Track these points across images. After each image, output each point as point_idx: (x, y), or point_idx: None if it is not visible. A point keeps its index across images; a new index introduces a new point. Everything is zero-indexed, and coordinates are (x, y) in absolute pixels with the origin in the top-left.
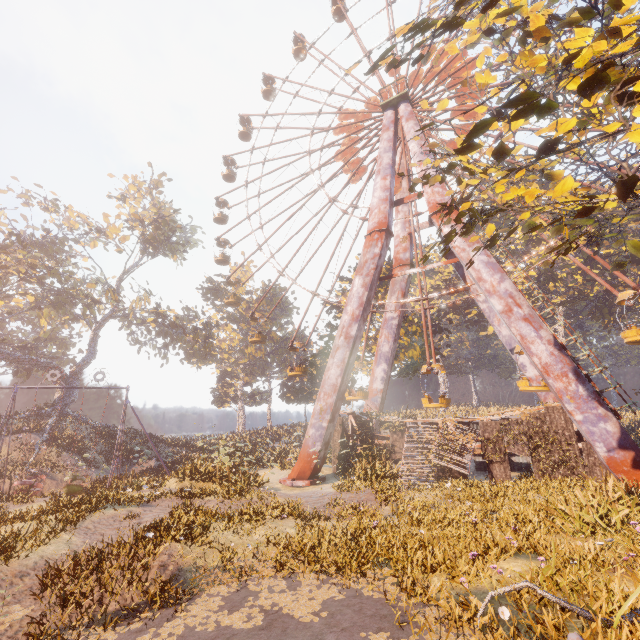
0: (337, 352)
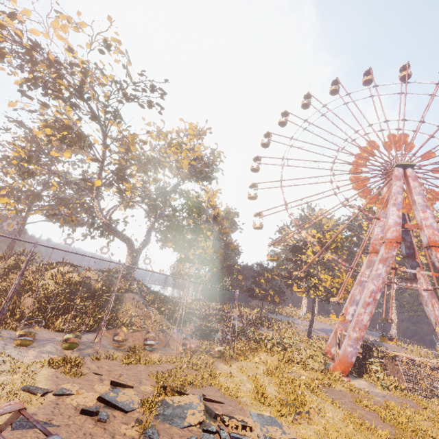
0: (368, 306)
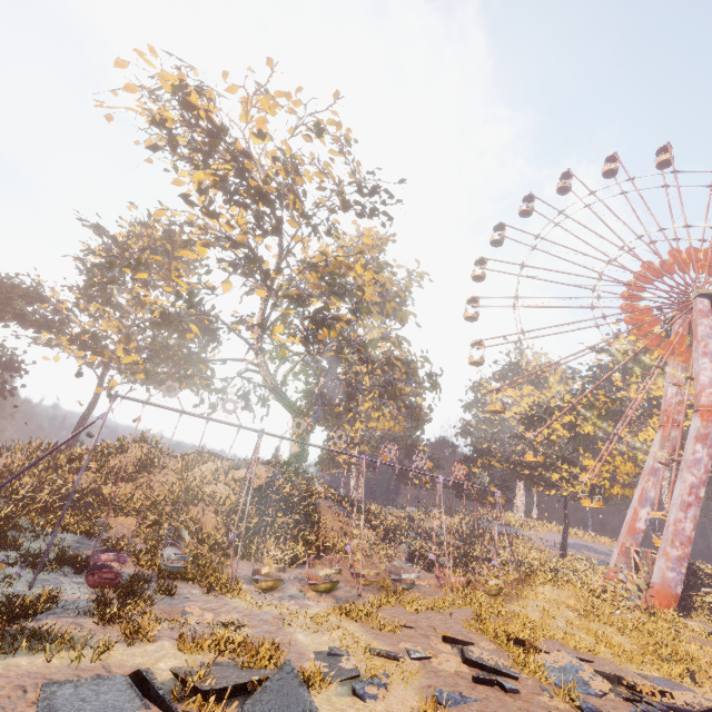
0: (690, 508)
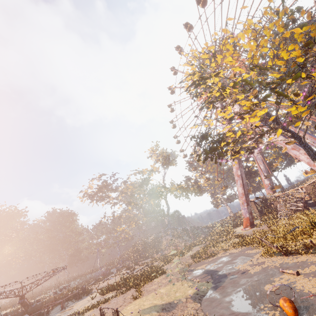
0: (237, 182)
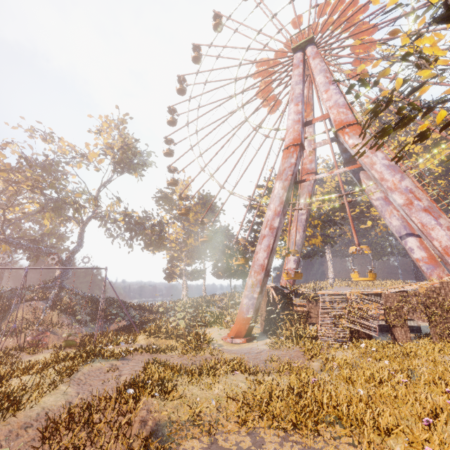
0: (263, 240)
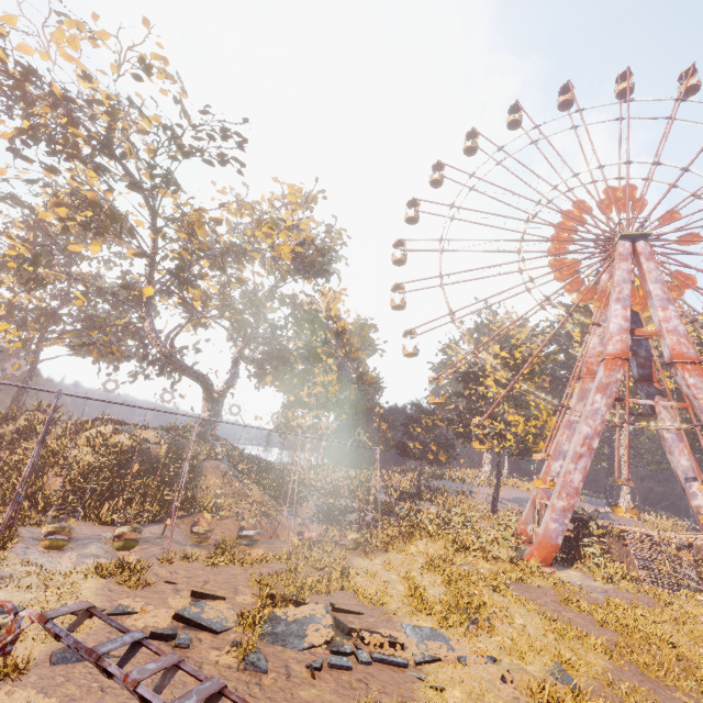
0: (580, 460)
